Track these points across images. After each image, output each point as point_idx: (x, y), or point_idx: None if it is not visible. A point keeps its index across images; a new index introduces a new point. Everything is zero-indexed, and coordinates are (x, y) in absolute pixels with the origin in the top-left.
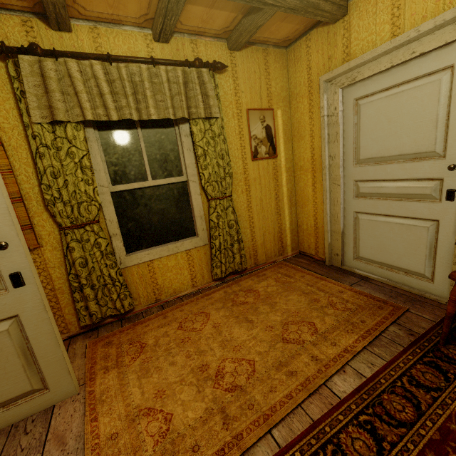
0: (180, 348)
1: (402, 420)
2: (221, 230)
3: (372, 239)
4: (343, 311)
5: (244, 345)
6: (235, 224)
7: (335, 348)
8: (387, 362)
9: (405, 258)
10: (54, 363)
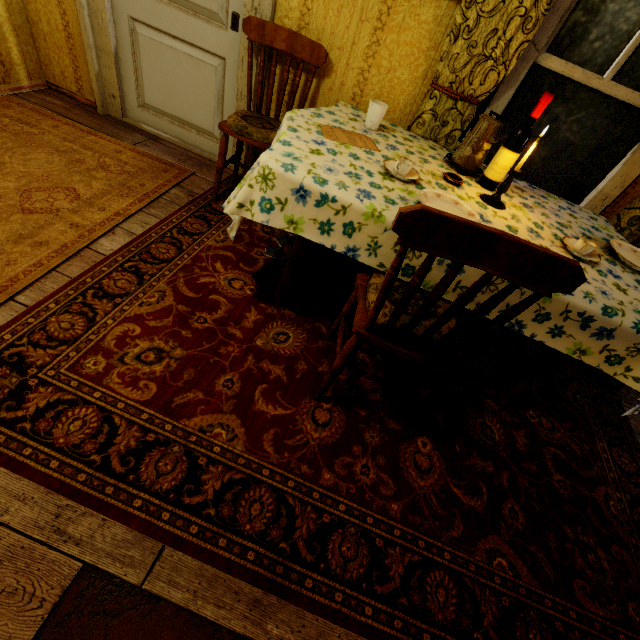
0: None
1: (165, 259)
2: None
3: (158, 76)
4: (119, 174)
5: None
6: None
7: (104, 214)
8: (161, 220)
9: (196, 110)
10: None
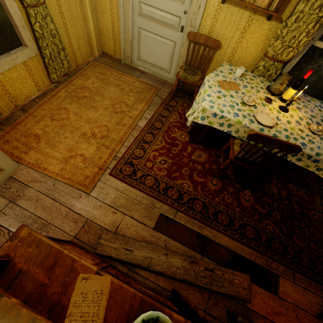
0: (64, 130)
1: (159, 128)
2: (48, 40)
3: (147, 48)
4: (136, 93)
5: (98, 120)
6: (57, 34)
7: (137, 111)
8: (154, 112)
9: (161, 61)
10: (0, 158)
